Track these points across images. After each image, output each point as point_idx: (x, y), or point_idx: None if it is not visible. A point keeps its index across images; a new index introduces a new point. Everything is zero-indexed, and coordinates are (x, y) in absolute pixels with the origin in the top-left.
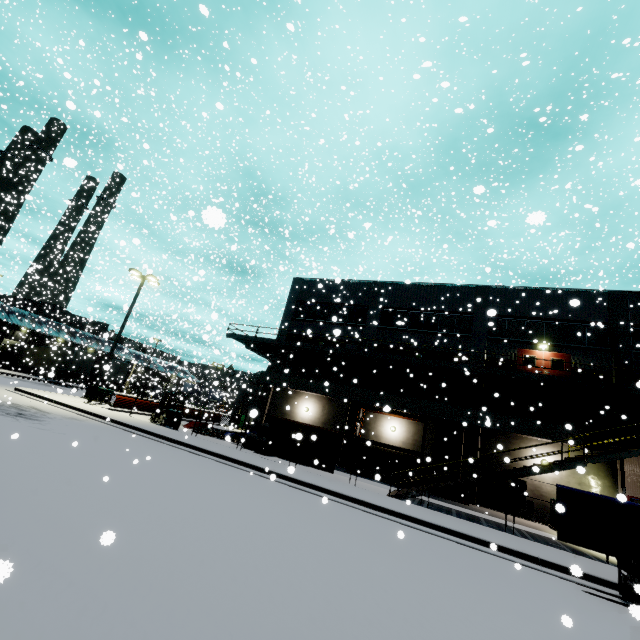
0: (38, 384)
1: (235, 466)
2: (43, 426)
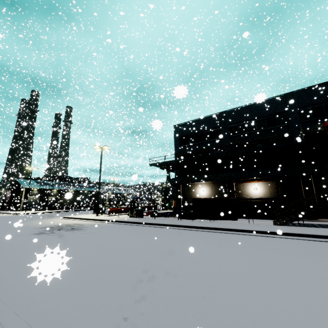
0: (70, 213)
1: (185, 229)
2: (86, 232)
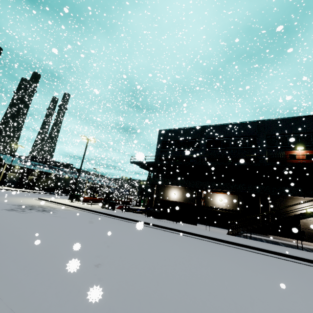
0: (47, 195)
1: (148, 226)
2: (55, 215)
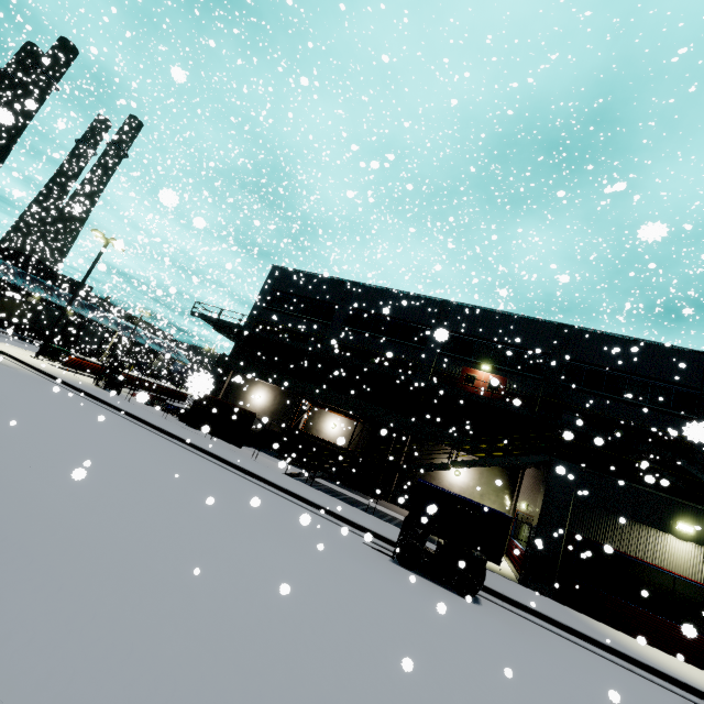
0: None
1: (141, 425)
2: None
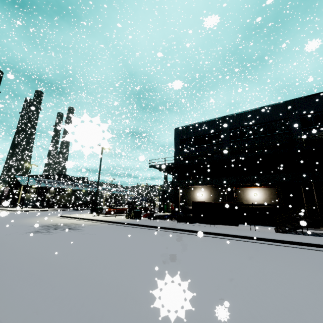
0: (67, 212)
1: (185, 233)
2: (83, 232)
